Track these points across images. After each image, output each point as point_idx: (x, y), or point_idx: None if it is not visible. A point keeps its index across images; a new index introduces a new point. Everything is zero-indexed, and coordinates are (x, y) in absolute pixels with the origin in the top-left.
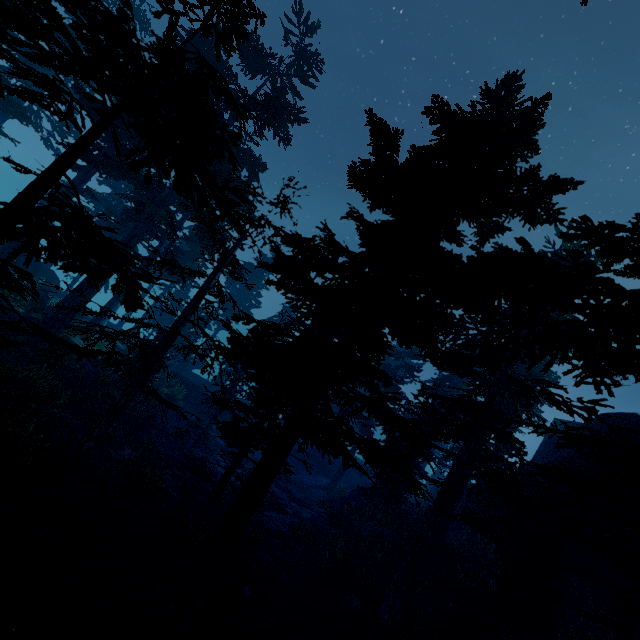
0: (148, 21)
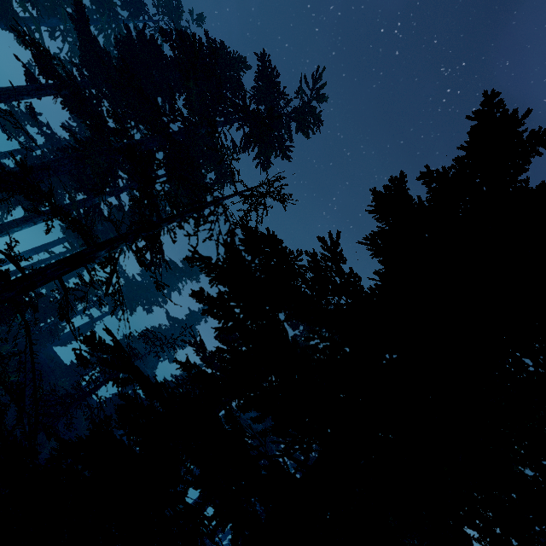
0: None
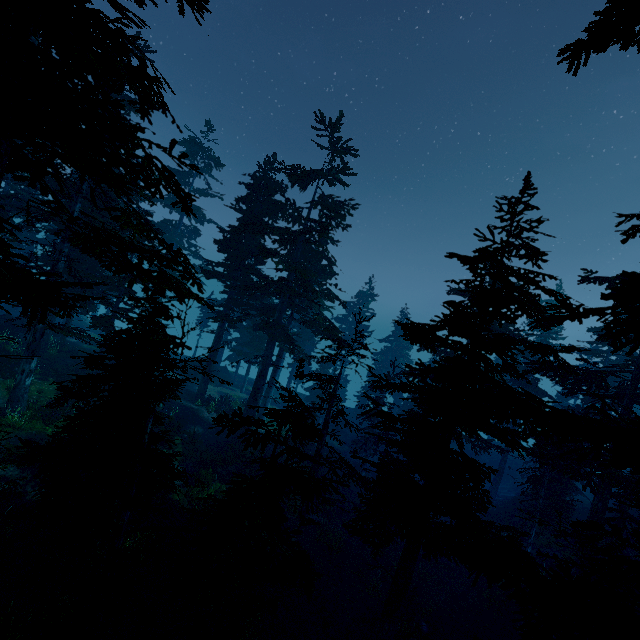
0: (218, 159)
